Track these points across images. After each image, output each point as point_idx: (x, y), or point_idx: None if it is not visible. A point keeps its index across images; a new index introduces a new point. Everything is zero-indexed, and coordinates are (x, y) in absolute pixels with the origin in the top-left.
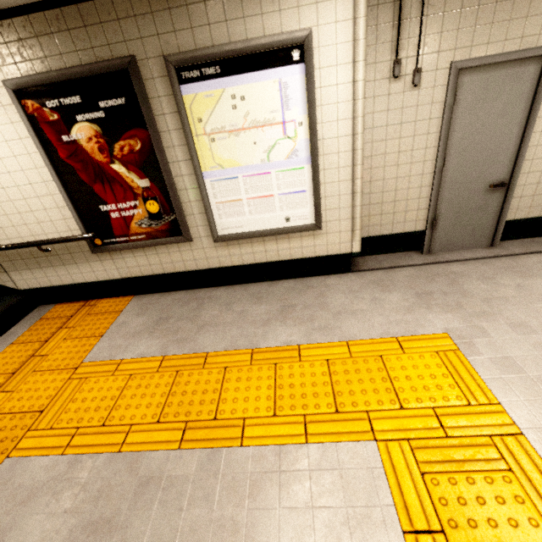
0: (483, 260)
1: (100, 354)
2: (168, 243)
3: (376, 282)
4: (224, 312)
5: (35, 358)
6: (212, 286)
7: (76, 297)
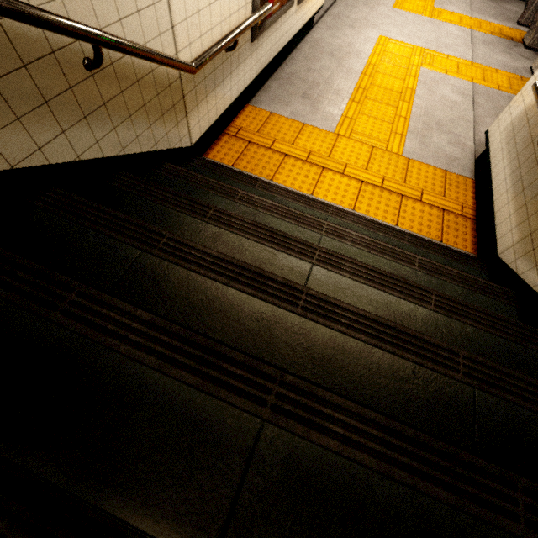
0: (335, 4)
1: (328, 125)
2: (286, 11)
3: (329, 28)
4: (318, 73)
5: (310, 158)
6: (277, 68)
7: (215, 135)
